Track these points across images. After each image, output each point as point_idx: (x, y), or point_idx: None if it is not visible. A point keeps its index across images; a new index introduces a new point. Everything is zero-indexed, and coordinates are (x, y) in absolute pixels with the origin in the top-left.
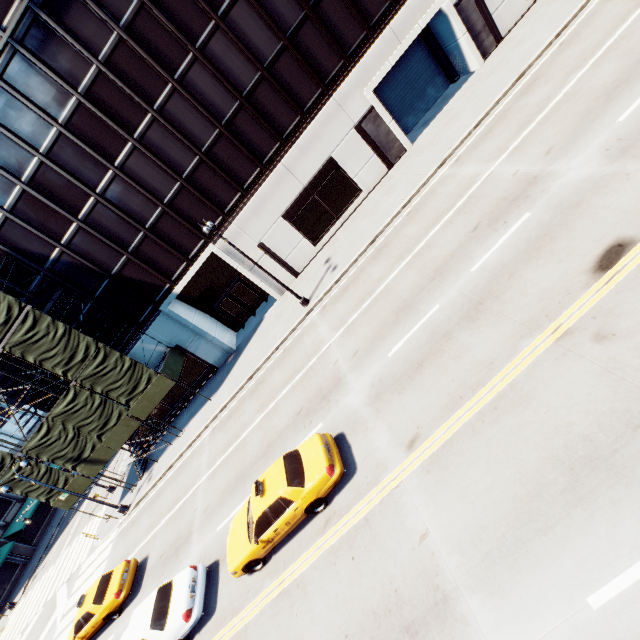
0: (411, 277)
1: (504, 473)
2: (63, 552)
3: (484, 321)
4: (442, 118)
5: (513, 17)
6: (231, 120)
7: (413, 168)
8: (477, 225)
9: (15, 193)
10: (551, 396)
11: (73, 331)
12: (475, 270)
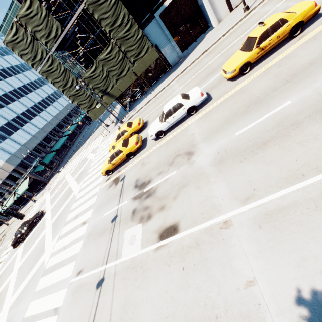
0: None
1: None
2: (82, 152)
3: None
4: None
5: None
6: None
7: None
8: None
9: None
10: None
11: (119, 2)
12: None
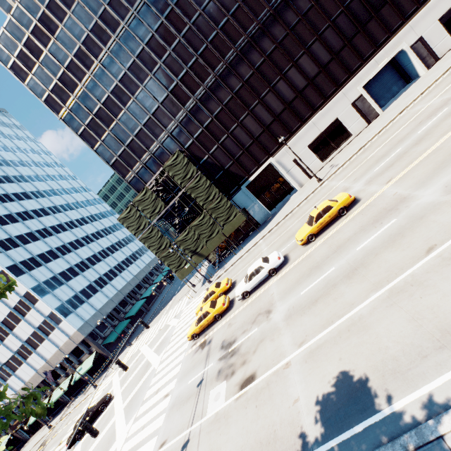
0: (385, 148)
1: (429, 166)
2: (162, 317)
3: (423, 142)
4: (401, 97)
5: (446, 49)
6: (291, 102)
7: (384, 119)
8: (421, 121)
9: (199, 132)
10: (450, 144)
11: (212, 185)
12: (419, 132)
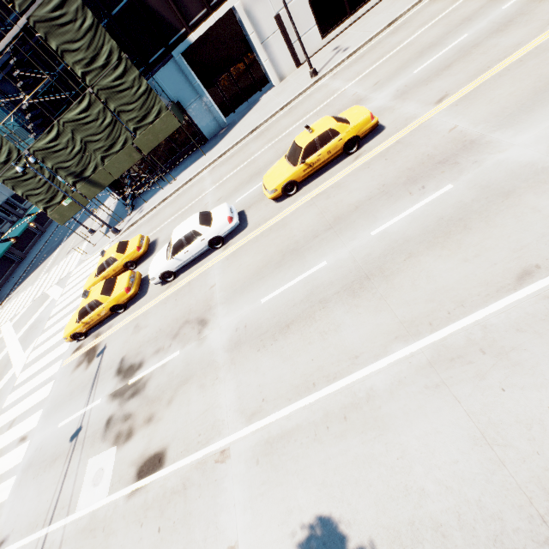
0: (436, 30)
1: (526, 83)
2: (41, 277)
3: (513, 28)
4: None
5: None
6: None
7: None
8: None
9: None
10: None
11: (100, 27)
12: (506, 7)
